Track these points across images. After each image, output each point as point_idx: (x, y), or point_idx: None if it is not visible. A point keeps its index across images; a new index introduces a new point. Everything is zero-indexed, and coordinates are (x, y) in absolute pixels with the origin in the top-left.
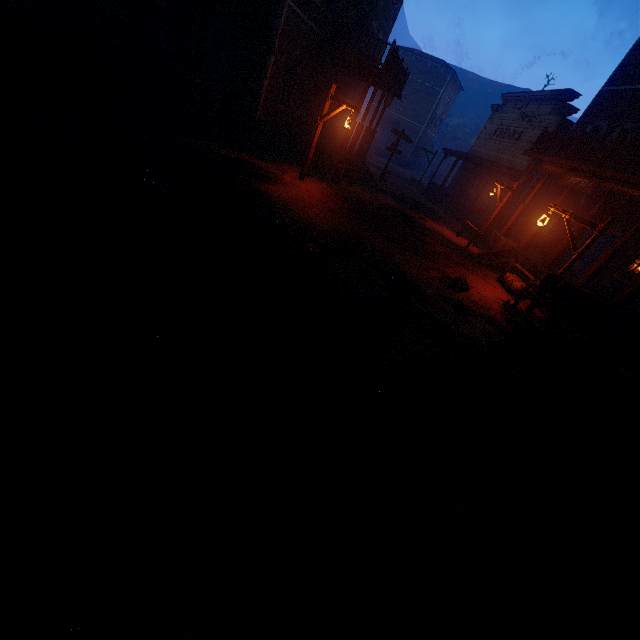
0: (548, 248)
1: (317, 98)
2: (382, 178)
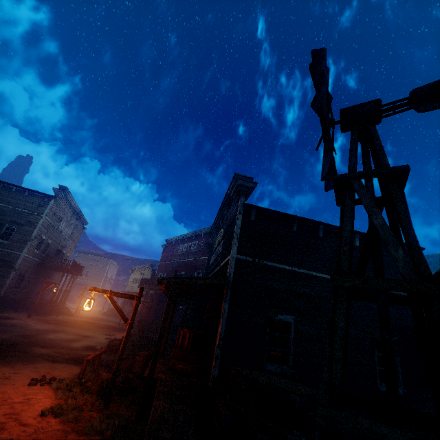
0: (159, 318)
1: (35, 282)
2: (77, 311)
